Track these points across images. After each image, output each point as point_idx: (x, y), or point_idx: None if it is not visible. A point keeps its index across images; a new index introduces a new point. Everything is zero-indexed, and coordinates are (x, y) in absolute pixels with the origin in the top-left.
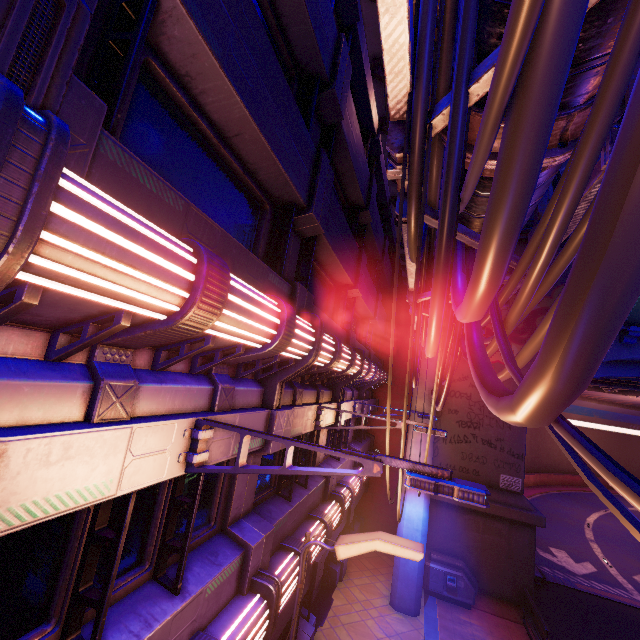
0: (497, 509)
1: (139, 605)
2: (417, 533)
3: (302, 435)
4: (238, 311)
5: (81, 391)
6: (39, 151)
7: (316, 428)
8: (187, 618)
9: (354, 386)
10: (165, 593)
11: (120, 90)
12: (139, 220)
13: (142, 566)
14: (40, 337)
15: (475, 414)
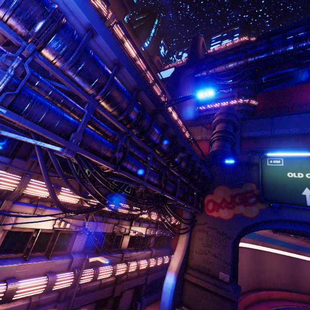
0: (215, 289)
1: (39, 258)
2: (169, 290)
3: (112, 235)
4: (64, 195)
5: (34, 209)
6: (27, 179)
7: (113, 232)
8: (49, 265)
9: (152, 222)
10: (46, 258)
11: (47, 162)
12: (42, 183)
13: (44, 252)
14: (29, 199)
15: (209, 241)
